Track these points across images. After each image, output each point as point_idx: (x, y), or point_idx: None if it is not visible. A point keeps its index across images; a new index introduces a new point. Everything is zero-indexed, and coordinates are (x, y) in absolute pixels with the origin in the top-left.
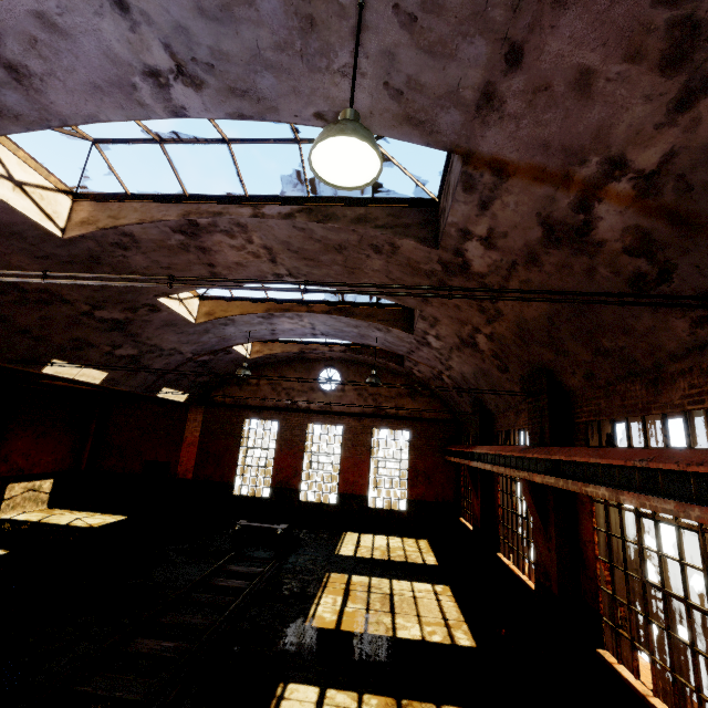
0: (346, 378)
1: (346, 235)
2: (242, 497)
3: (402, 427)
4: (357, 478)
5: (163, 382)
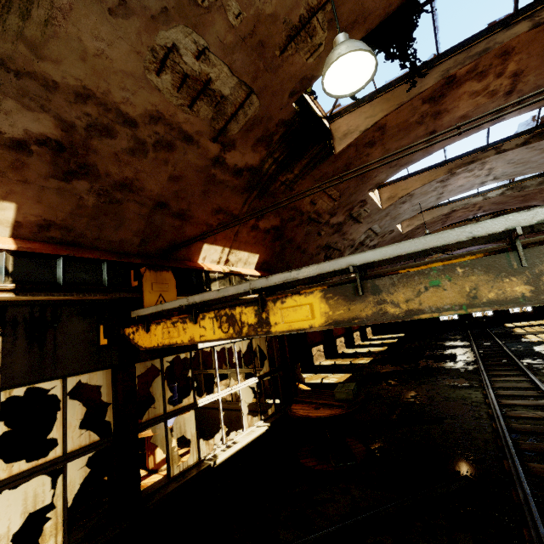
0: None
1: None
2: (445, 320)
3: None
4: None
5: None
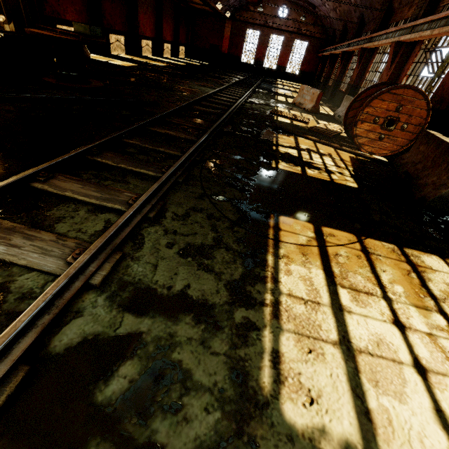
0: (290, 13)
1: None
2: (244, 63)
3: (306, 40)
4: (284, 60)
5: (228, 9)
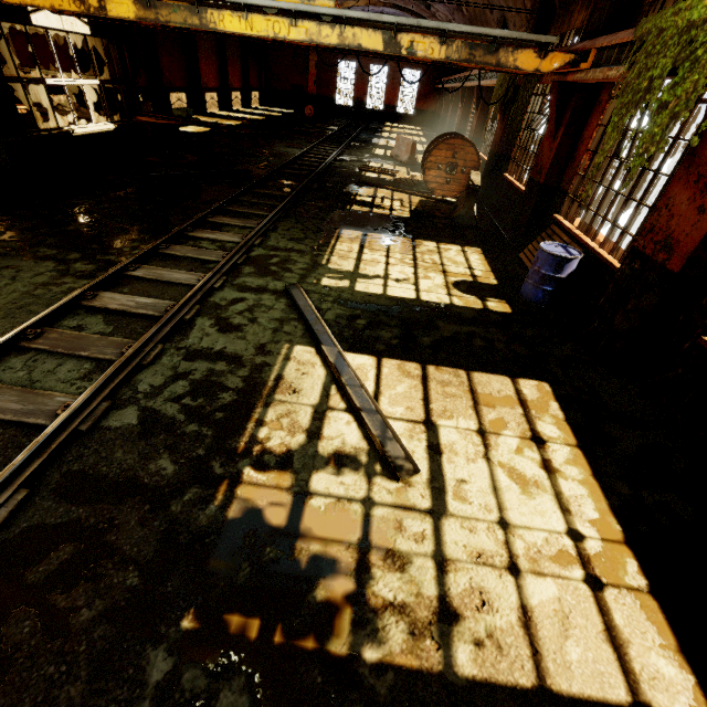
0: None
1: (406, 0)
2: (340, 105)
3: (417, 69)
4: (393, 97)
5: None
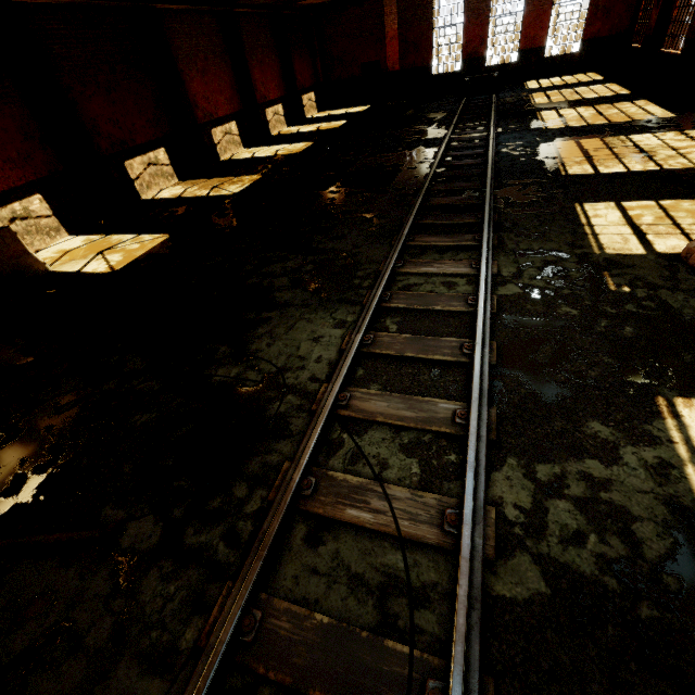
0: None
1: None
2: (440, 75)
3: None
4: (538, 32)
5: None
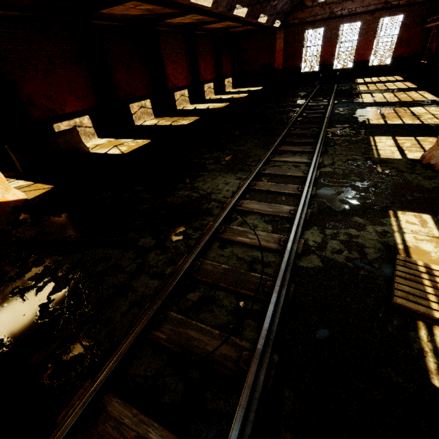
0: None
1: None
2: (305, 73)
3: (399, 13)
4: (365, 51)
5: (277, 17)
